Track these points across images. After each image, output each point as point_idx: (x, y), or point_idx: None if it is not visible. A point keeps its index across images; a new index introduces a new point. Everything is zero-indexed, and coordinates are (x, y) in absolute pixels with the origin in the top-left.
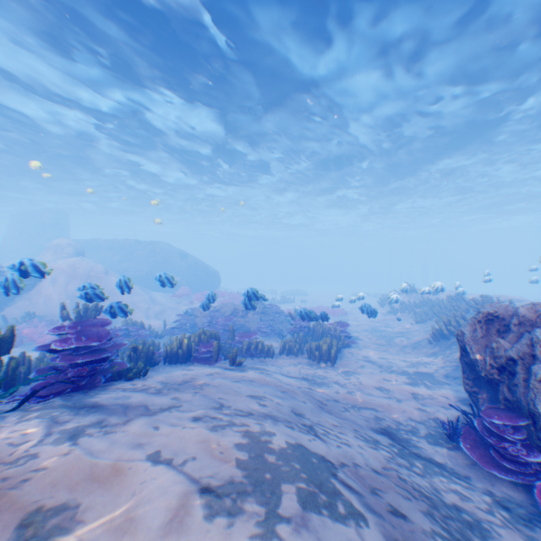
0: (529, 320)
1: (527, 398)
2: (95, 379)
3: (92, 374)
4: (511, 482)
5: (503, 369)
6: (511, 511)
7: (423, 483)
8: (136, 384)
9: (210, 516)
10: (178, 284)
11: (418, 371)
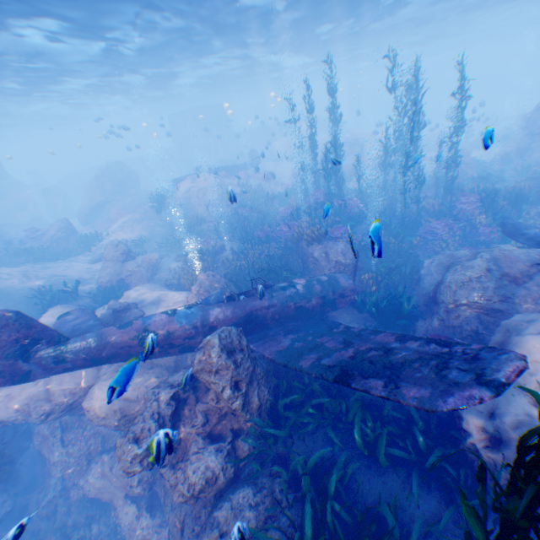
0: None
1: None
2: None
3: None
4: None
5: None
6: None
7: None
8: None
9: None
10: None
11: None
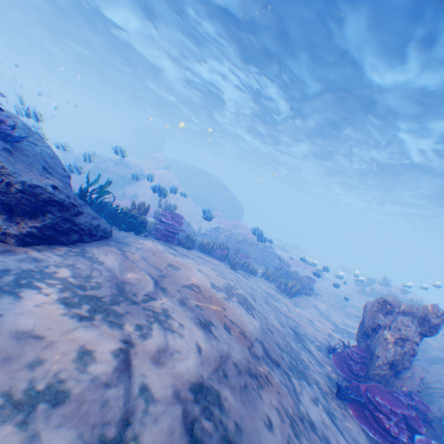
0: (404, 312)
1: (374, 345)
2: (173, 240)
3: (172, 238)
4: (344, 378)
5: (373, 330)
6: (330, 380)
7: (293, 344)
8: (187, 250)
9: (211, 286)
10: (215, 208)
11: (344, 327)
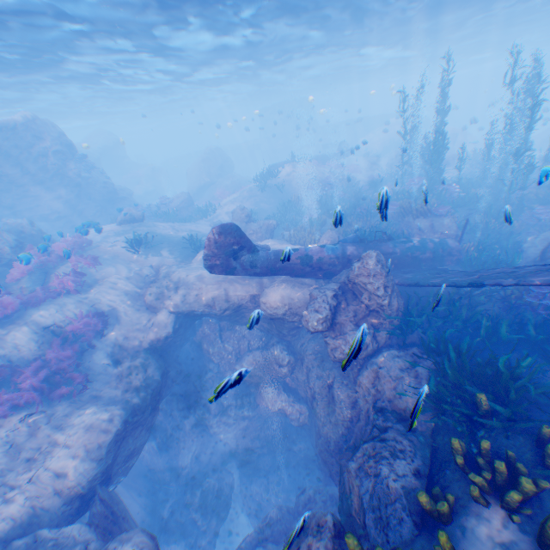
0: None
1: None
2: None
3: None
4: None
5: None
6: None
7: None
8: None
9: None
10: None
11: None
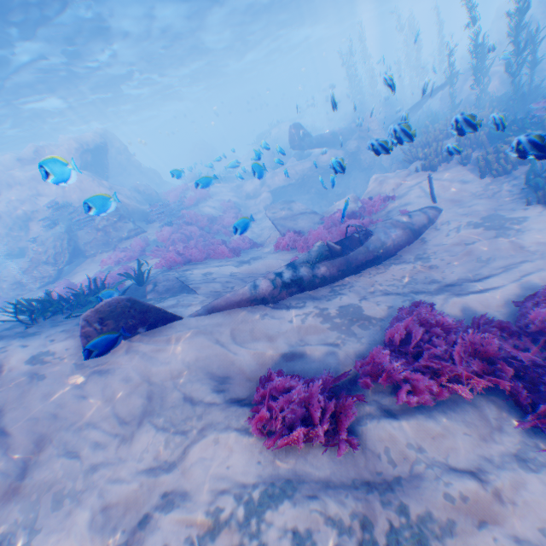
0: None
1: None
2: None
3: None
4: None
5: None
6: None
7: None
8: None
9: None
10: None
11: None
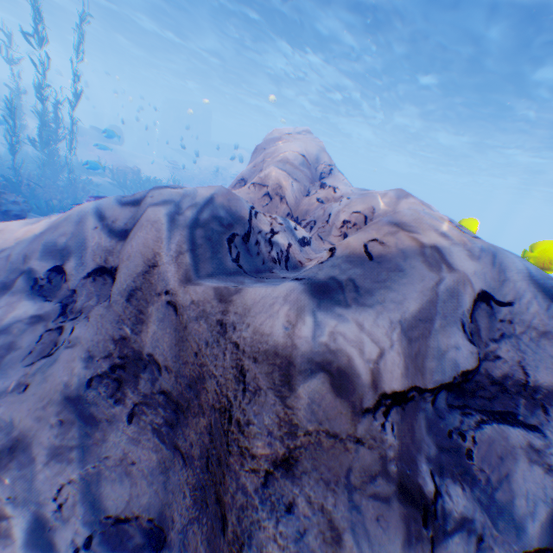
0: None
1: None
2: None
3: None
4: None
5: None
6: None
7: None
8: None
9: None
10: None
11: None
